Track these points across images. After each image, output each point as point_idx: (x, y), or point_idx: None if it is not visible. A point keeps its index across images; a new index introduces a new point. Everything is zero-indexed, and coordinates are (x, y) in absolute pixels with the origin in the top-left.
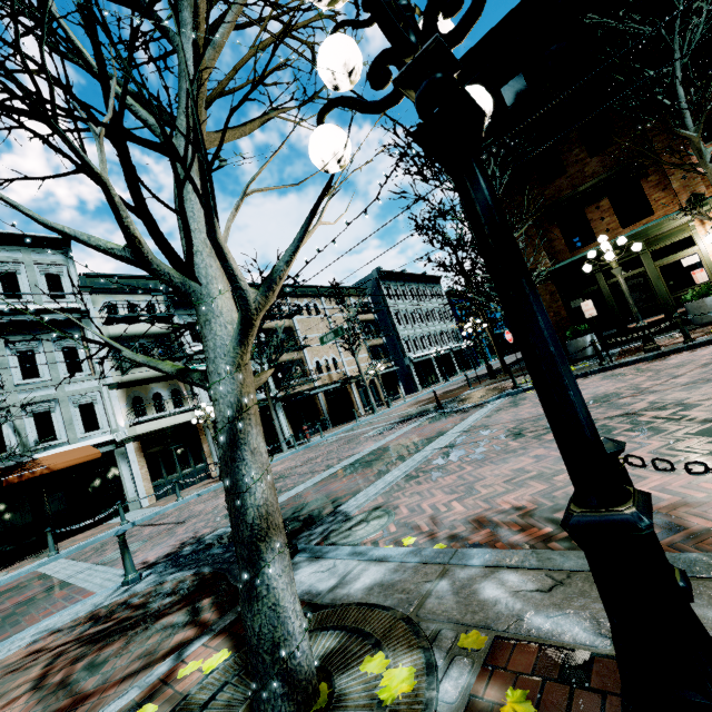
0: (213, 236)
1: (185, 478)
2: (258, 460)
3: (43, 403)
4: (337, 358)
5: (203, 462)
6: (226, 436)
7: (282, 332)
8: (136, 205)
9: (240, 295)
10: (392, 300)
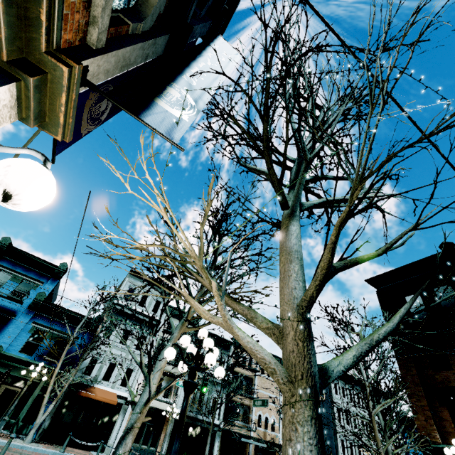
0: (149, 375)
1: (140, 451)
2: (125, 447)
3: (117, 358)
4: (276, 421)
5: (155, 446)
6: (124, 433)
7: (245, 378)
8: (149, 351)
9: (150, 391)
10: (337, 395)
